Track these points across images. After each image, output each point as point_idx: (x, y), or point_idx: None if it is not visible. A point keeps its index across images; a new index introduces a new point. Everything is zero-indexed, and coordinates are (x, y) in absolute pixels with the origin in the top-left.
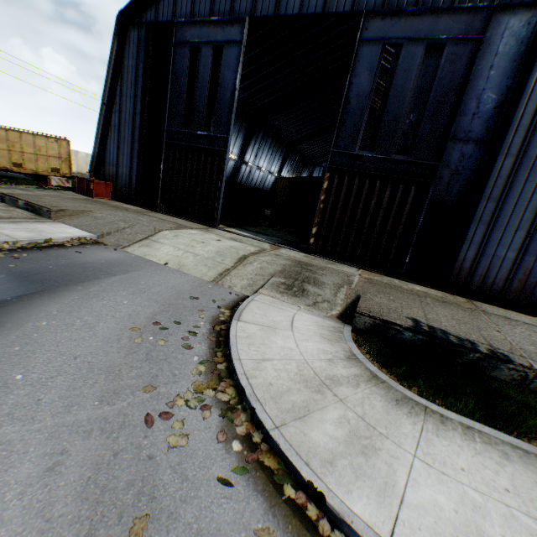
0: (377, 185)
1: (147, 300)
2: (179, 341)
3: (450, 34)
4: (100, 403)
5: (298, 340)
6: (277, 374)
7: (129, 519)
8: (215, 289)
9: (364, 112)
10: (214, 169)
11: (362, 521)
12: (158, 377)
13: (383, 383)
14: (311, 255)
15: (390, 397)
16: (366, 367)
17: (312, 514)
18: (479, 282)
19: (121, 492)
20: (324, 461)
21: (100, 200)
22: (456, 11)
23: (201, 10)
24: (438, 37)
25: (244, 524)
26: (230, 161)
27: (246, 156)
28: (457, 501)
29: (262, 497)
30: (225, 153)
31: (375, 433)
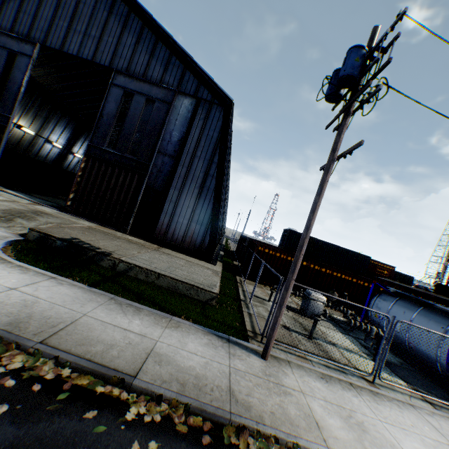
0: (116, 170)
1: None
2: None
3: (158, 97)
4: None
5: None
6: None
7: None
8: None
9: (111, 125)
10: None
11: None
12: None
13: None
14: (67, 213)
15: None
16: None
17: None
18: (171, 237)
19: None
20: None
21: None
22: (161, 86)
23: (4, 25)
24: (152, 96)
25: None
26: (55, 148)
27: (74, 148)
28: None
29: None
30: (7, 128)
31: None
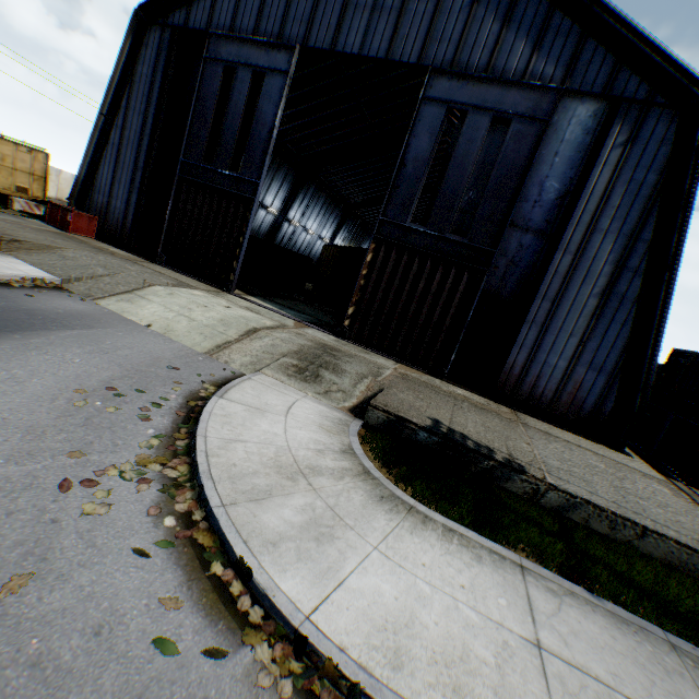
0: (428, 265)
1: (108, 362)
2: (135, 411)
3: (517, 110)
4: (6, 462)
5: (289, 426)
6: (247, 456)
7: (7, 576)
8: (206, 362)
9: (420, 180)
10: (237, 219)
11: (286, 597)
12: (93, 445)
13: (374, 480)
14: (344, 340)
15: (375, 493)
16: (360, 463)
17: (235, 591)
18: (528, 392)
19: (5, 551)
20: (266, 542)
21: (78, 236)
22: (525, 86)
23: (244, 25)
24: (505, 111)
25: (150, 593)
26: (268, 215)
27: (290, 212)
28: (403, 590)
29: (181, 571)
30: (253, 201)
31: (340, 523)
